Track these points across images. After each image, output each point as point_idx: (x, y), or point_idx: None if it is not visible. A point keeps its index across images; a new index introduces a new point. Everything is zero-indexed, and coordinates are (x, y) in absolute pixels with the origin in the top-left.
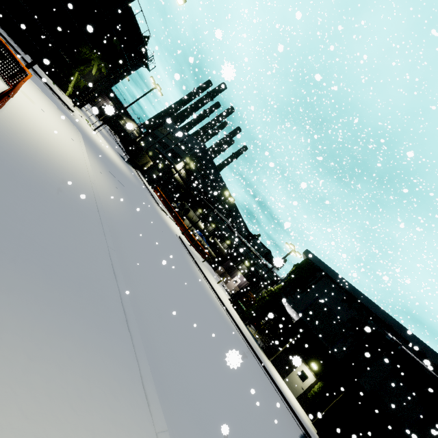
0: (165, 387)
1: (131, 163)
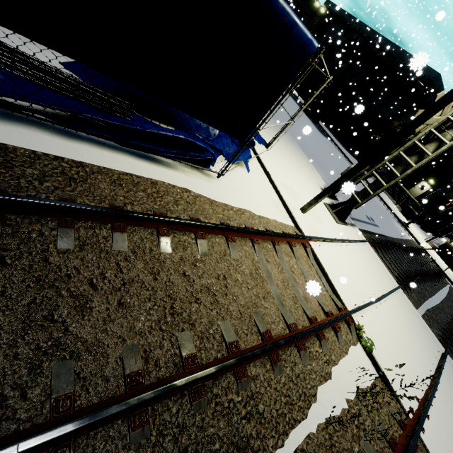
0: None
1: None
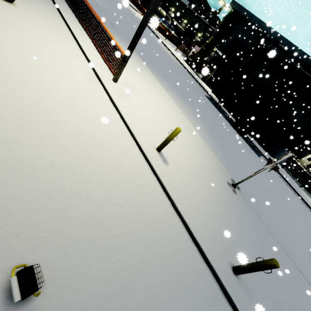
0: None
1: None
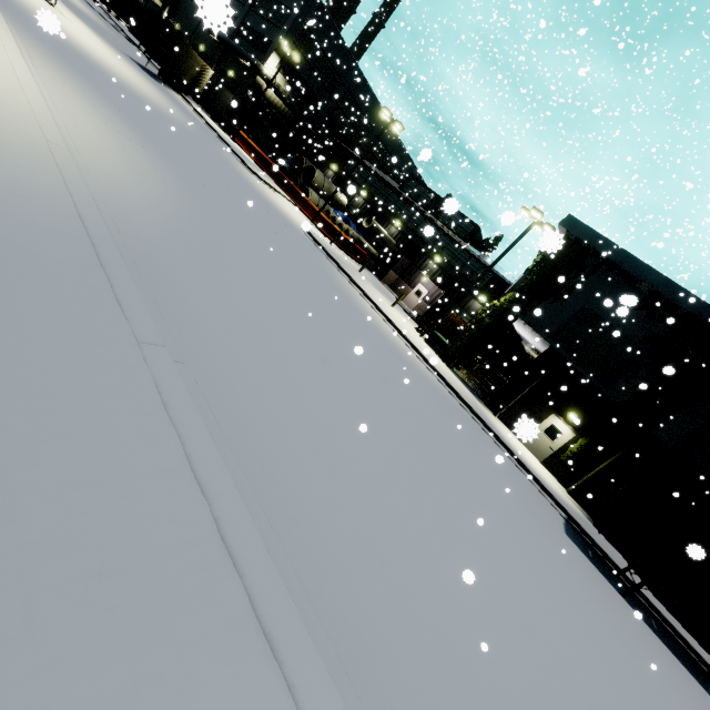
0: (389, 679)
1: (167, 81)
